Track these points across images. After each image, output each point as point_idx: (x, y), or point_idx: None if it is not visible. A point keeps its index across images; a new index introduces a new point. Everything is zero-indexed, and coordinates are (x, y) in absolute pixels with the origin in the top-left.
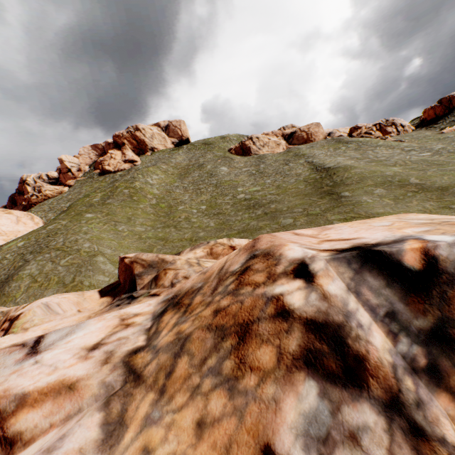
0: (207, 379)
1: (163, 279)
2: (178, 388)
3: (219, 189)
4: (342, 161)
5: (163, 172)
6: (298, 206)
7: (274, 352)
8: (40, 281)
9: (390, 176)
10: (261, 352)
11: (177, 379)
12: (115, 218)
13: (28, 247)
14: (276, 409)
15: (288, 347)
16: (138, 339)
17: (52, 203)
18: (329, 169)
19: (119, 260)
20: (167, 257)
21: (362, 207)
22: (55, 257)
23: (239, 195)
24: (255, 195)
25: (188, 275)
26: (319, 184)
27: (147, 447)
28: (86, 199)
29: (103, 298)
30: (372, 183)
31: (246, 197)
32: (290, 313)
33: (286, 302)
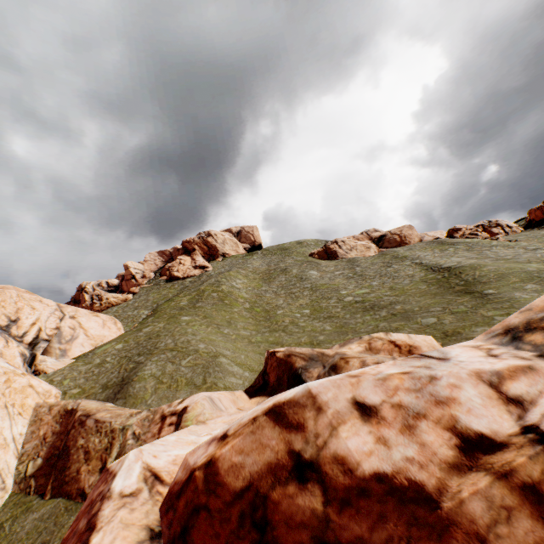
0: None
1: (346, 367)
2: None
3: (317, 292)
4: (462, 260)
5: (244, 276)
6: (433, 305)
7: None
8: (166, 382)
9: (535, 272)
10: None
11: None
12: (215, 321)
13: (130, 350)
14: None
15: None
16: (522, 352)
17: (117, 311)
18: (450, 268)
19: (267, 355)
20: (325, 350)
21: (521, 302)
22: (173, 358)
23: (346, 297)
24: (367, 297)
25: (379, 361)
26: (446, 283)
27: None
28: (171, 303)
29: (254, 398)
30: (516, 279)
31: (356, 300)
32: None
33: None
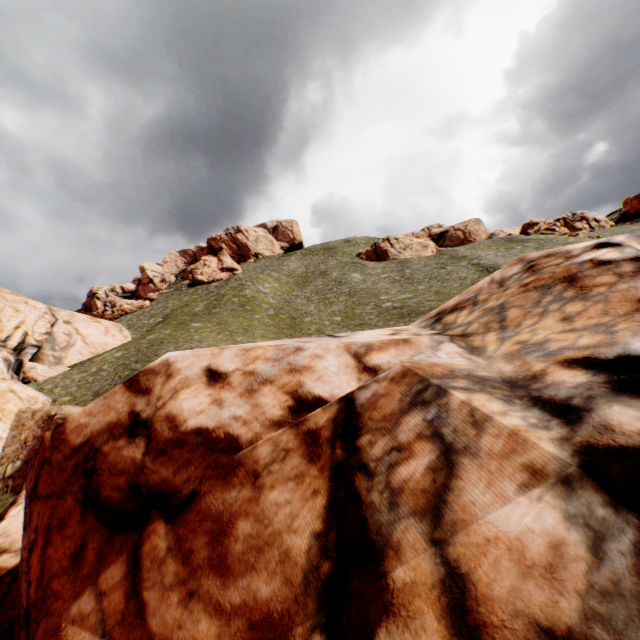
0: (551, 306)
1: None
2: (521, 320)
3: (354, 298)
4: None
5: (275, 280)
6: None
7: (611, 276)
8: None
9: None
10: (598, 279)
11: (515, 318)
12: (229, 328)
13: (129, 357)
14: (636, 289)
15: (623, 271)
16: (429, 331)
17: (132, 319)
18: None
19: None
20: None
21: None
22: None
23: (385, 303)
24: (407, 303)
25: None
26: None
27: (519, 342)
28: (185, 309)
29: None
30: None
31: (395, 306)
32: (611, 261)
33: (601, 259)
